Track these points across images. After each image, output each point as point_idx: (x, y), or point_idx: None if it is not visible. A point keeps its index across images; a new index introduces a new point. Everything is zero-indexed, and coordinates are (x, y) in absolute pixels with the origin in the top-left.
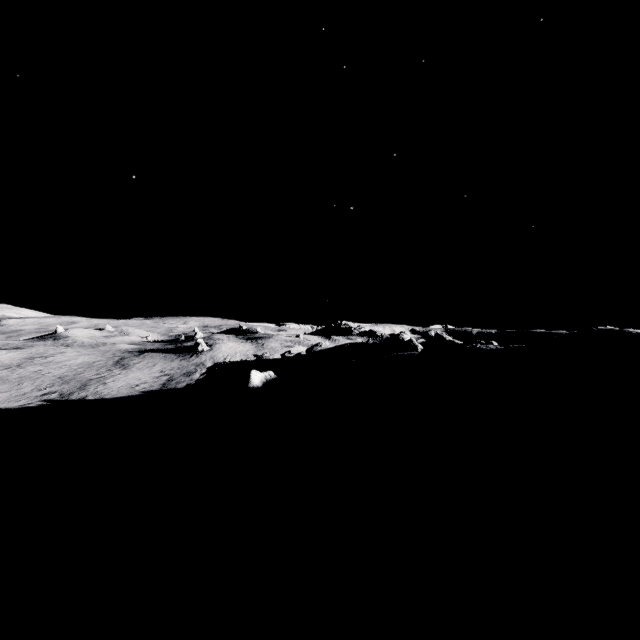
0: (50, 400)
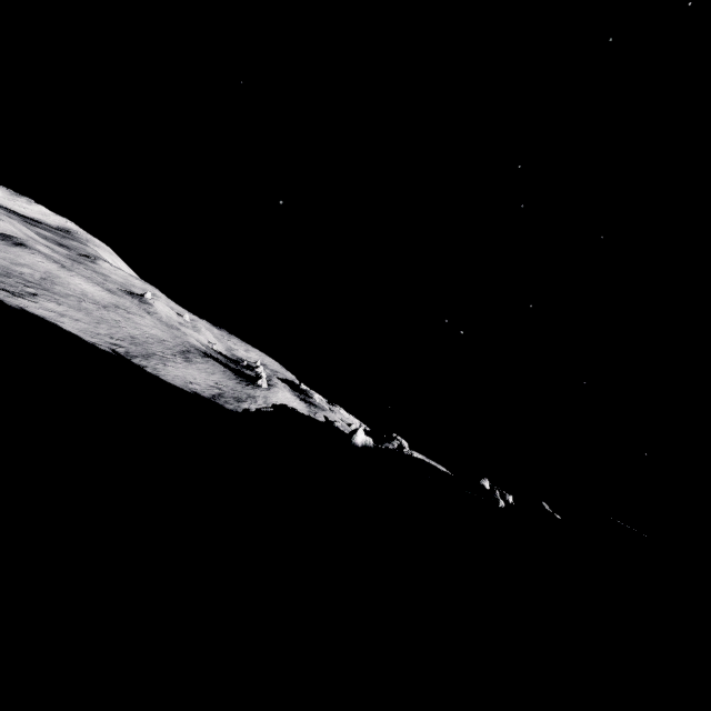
0: (117, 352)
